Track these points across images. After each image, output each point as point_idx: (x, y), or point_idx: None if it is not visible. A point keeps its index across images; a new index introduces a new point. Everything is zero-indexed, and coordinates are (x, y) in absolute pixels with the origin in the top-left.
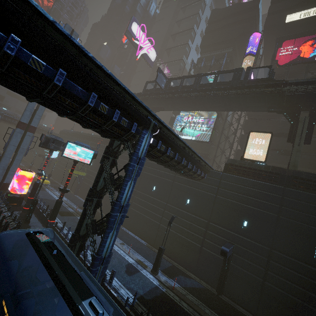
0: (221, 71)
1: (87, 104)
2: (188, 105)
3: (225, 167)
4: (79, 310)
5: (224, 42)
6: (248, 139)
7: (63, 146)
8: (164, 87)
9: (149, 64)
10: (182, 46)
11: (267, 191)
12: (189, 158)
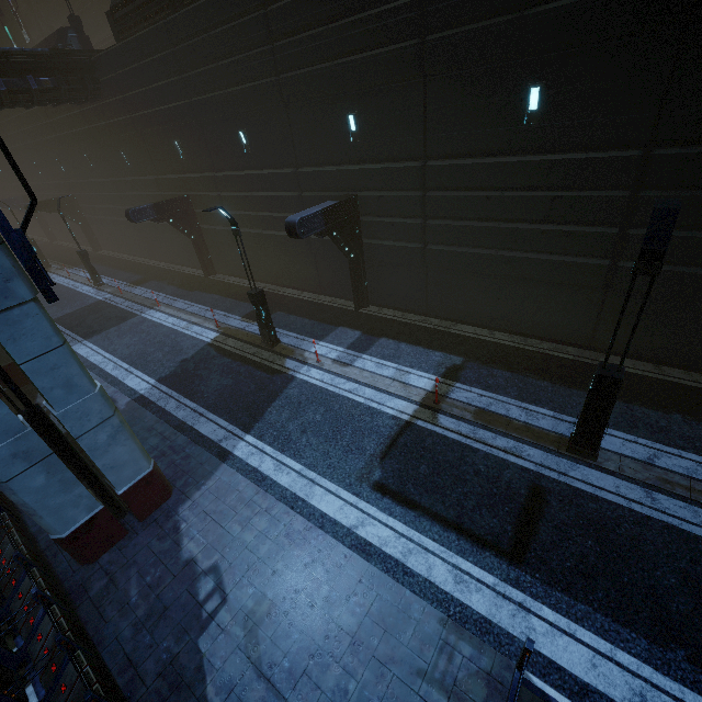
0: None
1: None
2: None
3: None
4: None
5: None
6: None
7: None
8: None
9: None
10: None
11: None
12: None
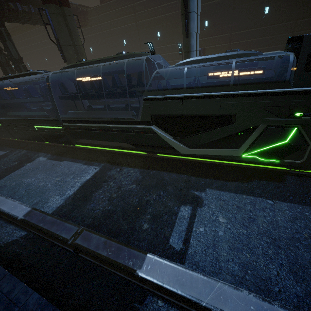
0: None
1: None
2: None
3: None
4: None
5: None
6: None
7: None
8: None
9: None
10: None
11: None
12: None
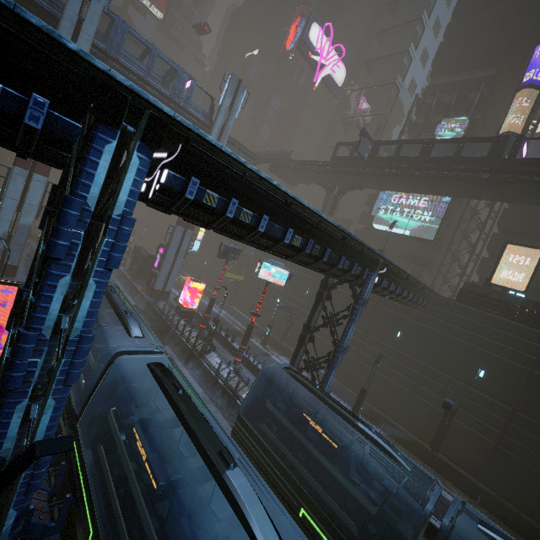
0: (470, 139)
1: (337, 267)
2: (405, 186)
3: (460, 294)
4: (358, 425)
5: (482, 56)
6: (501, 256)
7: (239, 254)
8: (367, 157)
9: (334, 92)
10: (397, 56)
11: (521, 336)
12: (412, 288)
